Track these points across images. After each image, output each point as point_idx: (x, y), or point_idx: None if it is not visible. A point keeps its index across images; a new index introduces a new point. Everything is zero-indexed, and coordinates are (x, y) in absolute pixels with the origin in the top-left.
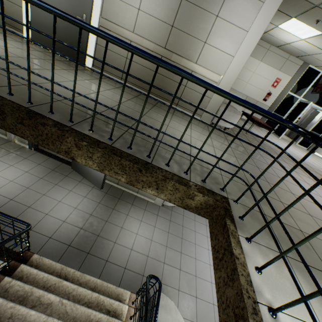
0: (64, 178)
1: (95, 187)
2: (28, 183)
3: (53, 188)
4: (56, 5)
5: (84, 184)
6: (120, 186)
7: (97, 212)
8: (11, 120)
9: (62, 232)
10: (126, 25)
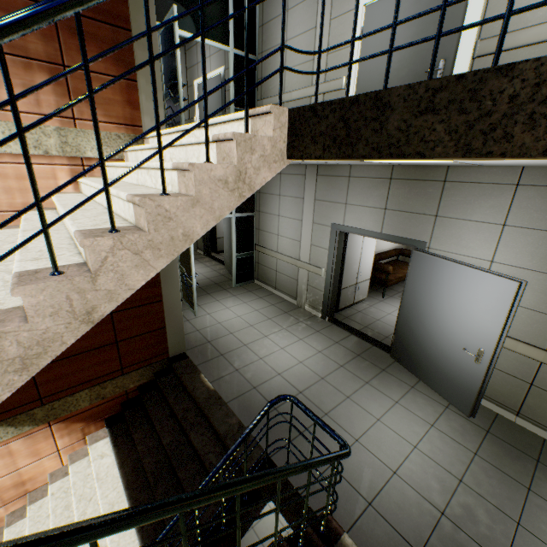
0: (379, 374)
1: (450, 407)
2: (322, 371)
3: (362, 388)
4: (390, 80)
5: (422, 394)
6: (527, 423)
7: (475, 478)
8: (398, 119)
9: (393, 501)
10: (546, 17)
